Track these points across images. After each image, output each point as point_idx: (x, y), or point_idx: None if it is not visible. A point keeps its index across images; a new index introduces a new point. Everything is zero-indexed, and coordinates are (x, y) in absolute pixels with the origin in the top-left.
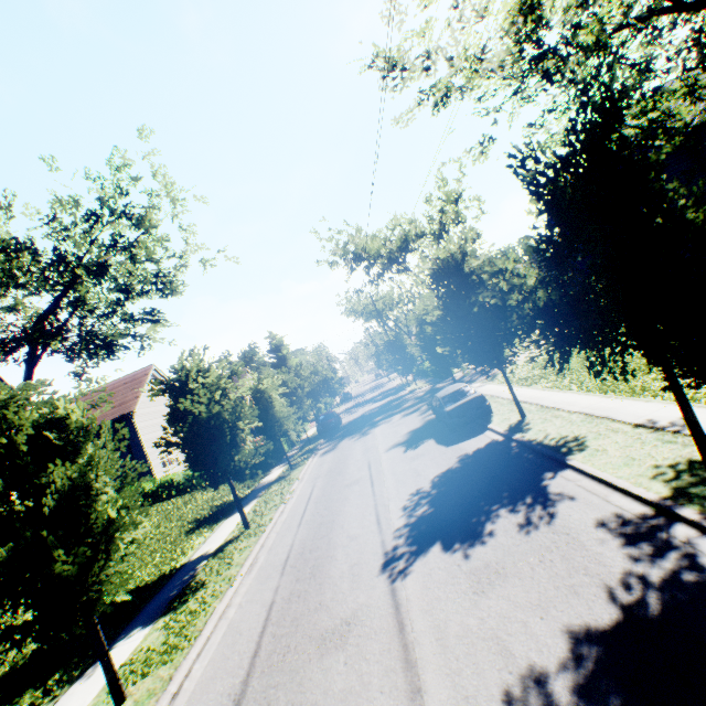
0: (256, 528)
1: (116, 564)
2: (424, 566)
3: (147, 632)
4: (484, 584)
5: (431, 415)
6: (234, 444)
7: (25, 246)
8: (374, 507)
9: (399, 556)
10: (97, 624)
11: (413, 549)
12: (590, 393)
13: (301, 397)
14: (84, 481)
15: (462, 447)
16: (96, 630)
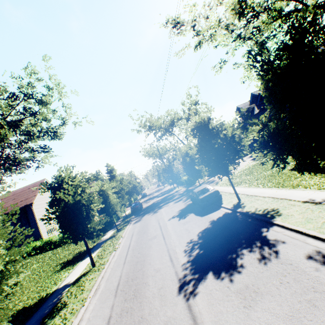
0: (99, 266)
1: (0, 303)
2: (205, 288)
3: None
4: (249, 300)
5: (189, 201)
6: (88, 218)
7: None
8: (167, 251)
9: (188, 282)
10: None
11: (196, 277)
12: (271, 188)
13: (123, 194)
14: None
15: (210, 216)
16: None
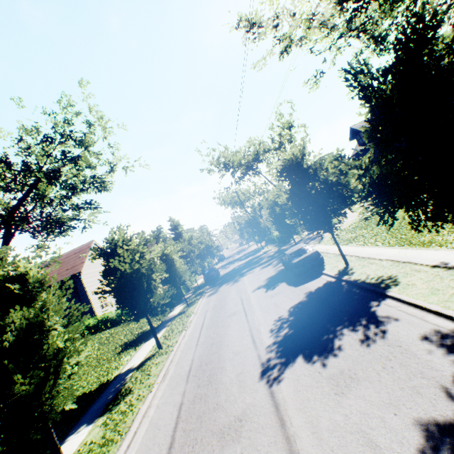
0: (166, 348)
1: (64, 382)
2: (292, 373)
3: (90, 428)
4: (342, 386)
5: (281, 266)
6: (149, 290)
7: (1, 158)
8: (249, 331)
9: (273, 366)
10: (51, 428)
11: (282, 361)
12: (392, 246)
13: (193, 258)
14: (39, 320)
15: (307, 287)
16: (50, 433)
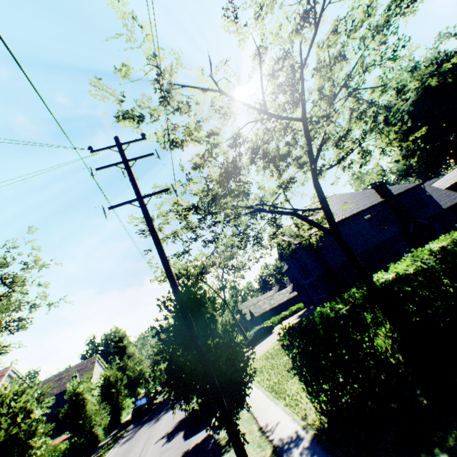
0: None
1: None
2: None
3: None
4: None
5: None
6: None
7: None
8: None
9: None
10: None
11: None
12: (265, 391)
13: (119, 388)
14: None
15: (191, 441)
16: None
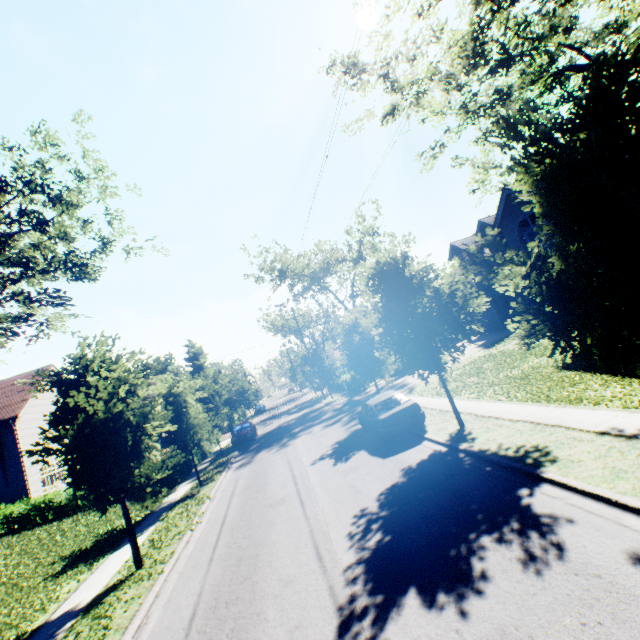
0: (151, 567)
1: None
2: (403, 633)
3: None
4: None
5: (356, 425)
6: (136, 453)
7: None
8: (310, 535)
9: (361, 614)
10: None
11: (378, 602)
12: (524, 402)
13: (218, 405)
14: None
15: (402, 458)
16: None
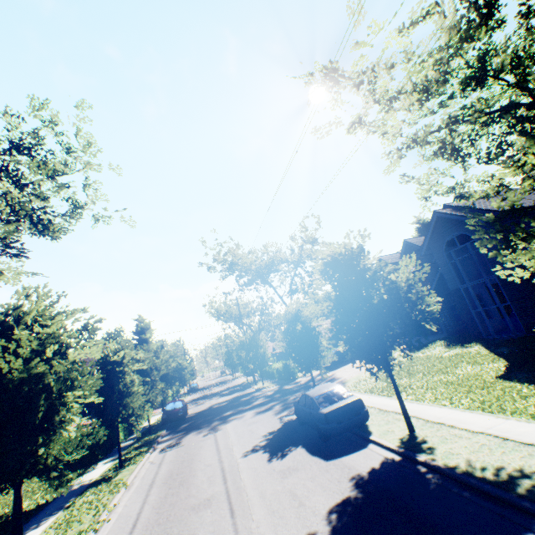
0: None
1: None
2: None
3: None
4: None
5: (289, 415)
6: (48, 426)
7: None
8: None
9: None
10: None
11: None
12: (476, 410)
13: (155, 379)
14: None
15: (349, 463)
16: None
